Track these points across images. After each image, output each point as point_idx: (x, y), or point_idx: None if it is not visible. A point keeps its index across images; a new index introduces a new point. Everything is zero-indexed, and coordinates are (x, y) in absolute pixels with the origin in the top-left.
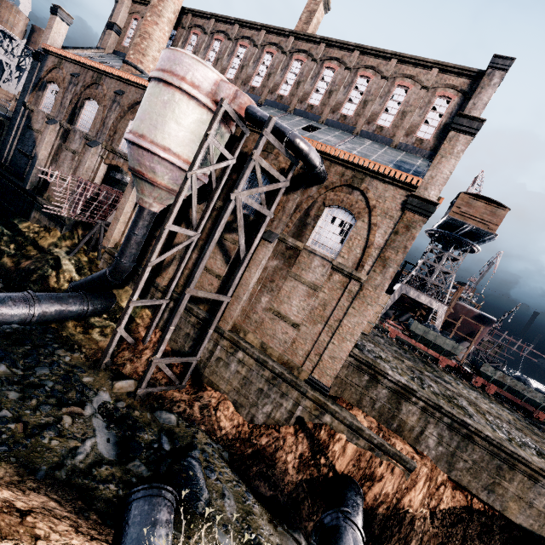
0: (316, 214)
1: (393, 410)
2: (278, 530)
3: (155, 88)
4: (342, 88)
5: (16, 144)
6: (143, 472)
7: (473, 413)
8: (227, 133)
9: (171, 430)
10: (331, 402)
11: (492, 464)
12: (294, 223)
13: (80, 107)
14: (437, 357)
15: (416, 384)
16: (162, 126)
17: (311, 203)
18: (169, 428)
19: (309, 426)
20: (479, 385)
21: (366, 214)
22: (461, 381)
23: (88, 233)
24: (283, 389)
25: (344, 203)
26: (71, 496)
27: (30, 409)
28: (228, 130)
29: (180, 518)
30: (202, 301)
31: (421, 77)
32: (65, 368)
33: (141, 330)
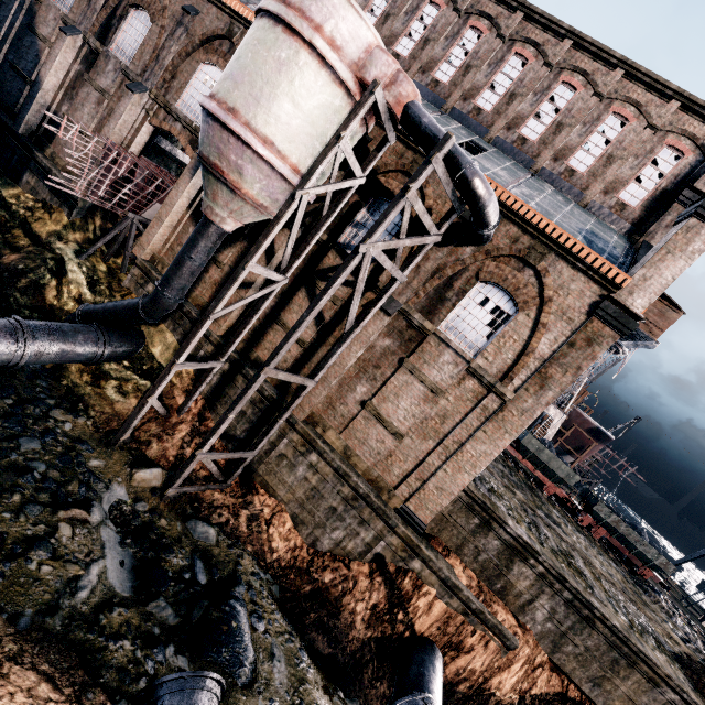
0: (462, 287)
1: (502, 567)
2: (334, 701)
3: (267, 32)
4: (532, 93)
5: (6, 51)
6: (169, 617)
7: (592, 581)
8: (361, 132)
9: (208, 551)
10: (425, 544)
11: (608, 656)
12: (427, 292)
13: (120, 17)
14: (544, 482)
15: (535, 537)
16: (268, 102)
17: (459, 269)
18: (206, 548)
19: (390, 569)
20: (585, 525)
21: (535, 306)
22: (567, 518)
23: (110, 228)
24: (364, 515)
25: (507, 282)
26: (69, 663)
27: (10, 510)
28: (363, 129)
29: None
30: None
31: (651, 109)
32: (64, 442)
33: (178, 395)
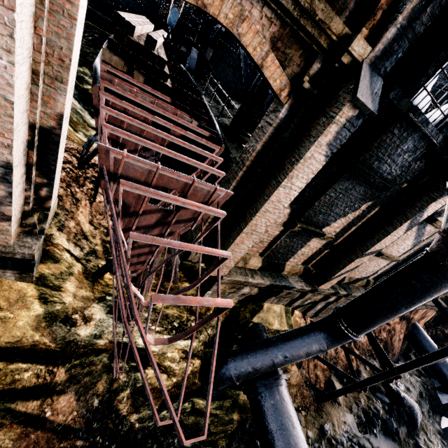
0: None
1: None
2: None
3: None
4: None
5: None
6: (404, 431)
7: None
8: None
9: None
10: None
11: None
12: None
13: None
14: None
15: None
16: None
17: None
18: None
19: (407, 314)
20: None
21: None
22: None
23: None
24: None
25: None
26: None
27: None
28: None
29: (425, 427)
30: (359, 280)
31: None
32: (325, 446)
33: None
